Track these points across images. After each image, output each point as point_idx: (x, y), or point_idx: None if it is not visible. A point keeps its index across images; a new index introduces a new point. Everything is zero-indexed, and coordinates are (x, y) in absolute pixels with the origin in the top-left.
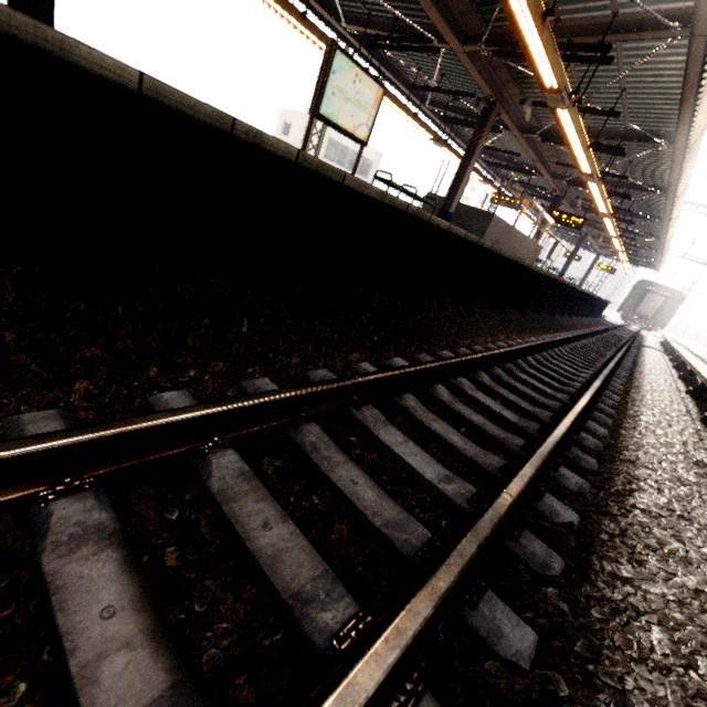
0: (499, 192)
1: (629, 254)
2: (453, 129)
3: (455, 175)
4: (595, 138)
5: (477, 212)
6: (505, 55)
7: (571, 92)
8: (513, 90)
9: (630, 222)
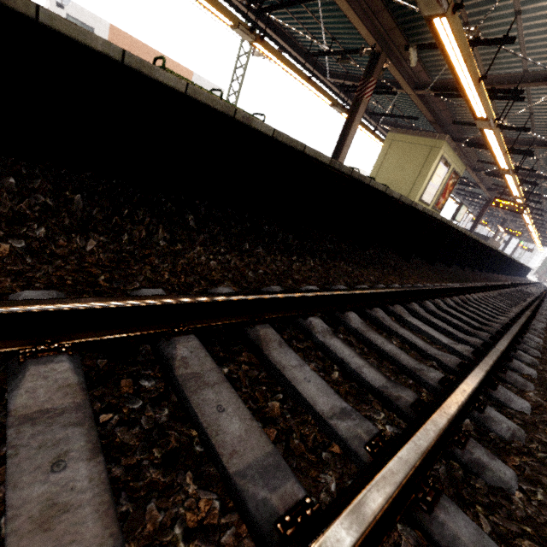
0: (473, 216)
1: (541, 242)
2: (454, 191)
3: (473, 222)
4: (533, 217)
5: (482, 236)
6: (503, 195)
7: (529, 212)
8: (498, 195)
9: (543, 231)
